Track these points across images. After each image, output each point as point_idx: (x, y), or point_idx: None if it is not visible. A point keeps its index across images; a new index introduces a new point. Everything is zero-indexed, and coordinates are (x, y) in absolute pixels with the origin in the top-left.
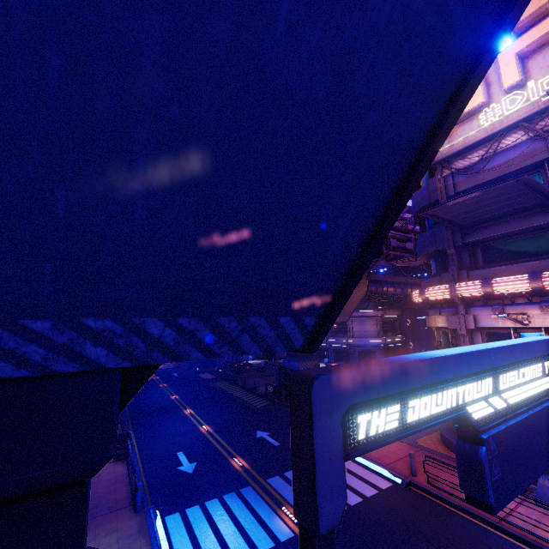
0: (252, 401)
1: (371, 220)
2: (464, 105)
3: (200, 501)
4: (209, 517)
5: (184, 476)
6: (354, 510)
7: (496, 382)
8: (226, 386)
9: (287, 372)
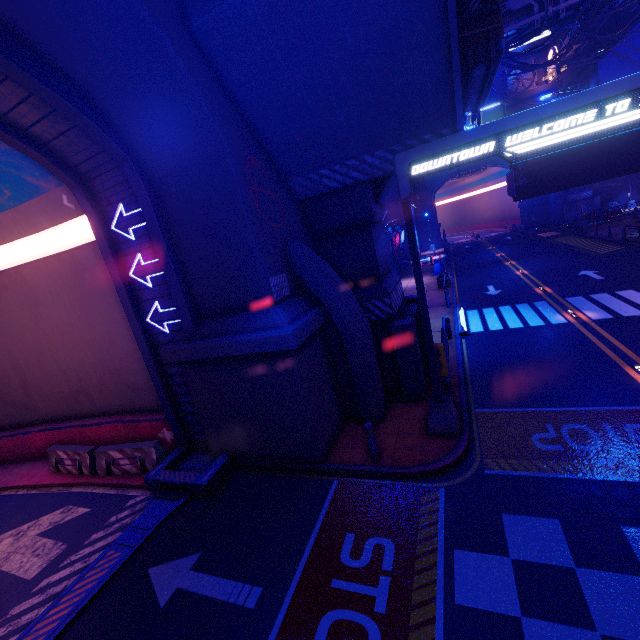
0: (597, 249)
1: (443, 61)
2: None
3: (495, 306)
4: (498, 312)
5: (487, 296)
6: None
7: (545, 129)
8: (569, 240)
9: None
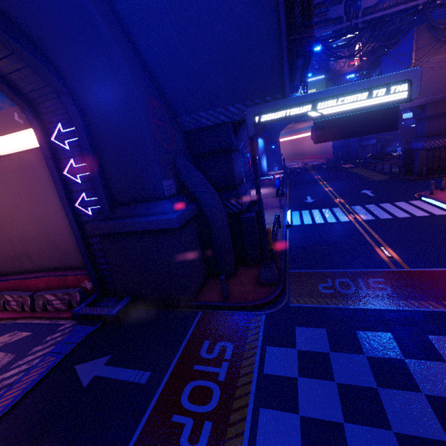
0: (374, 177)
1: (277, 53)
2: (283, 2)
3: (309, 209)
4: (311, 213)
5: (306, 203)
6: (398, 219)
7: (333, 102)
8: (359, 170)
9: (411, 152)
